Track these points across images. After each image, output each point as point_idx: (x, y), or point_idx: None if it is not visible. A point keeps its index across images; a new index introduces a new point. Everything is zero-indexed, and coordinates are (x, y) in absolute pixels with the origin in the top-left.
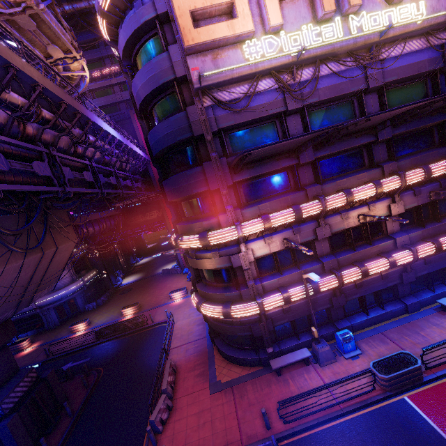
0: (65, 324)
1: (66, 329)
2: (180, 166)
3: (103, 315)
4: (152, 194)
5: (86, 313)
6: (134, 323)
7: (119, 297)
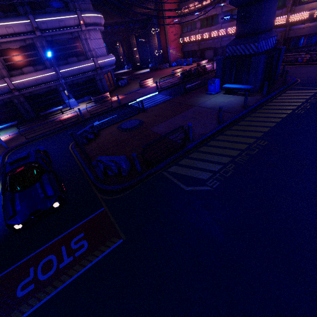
0: (117, 91)
1: (128, 90)
2: None
3: None
4: None
5: (124, 86)
6: (202, 69)
7: (138, 79)
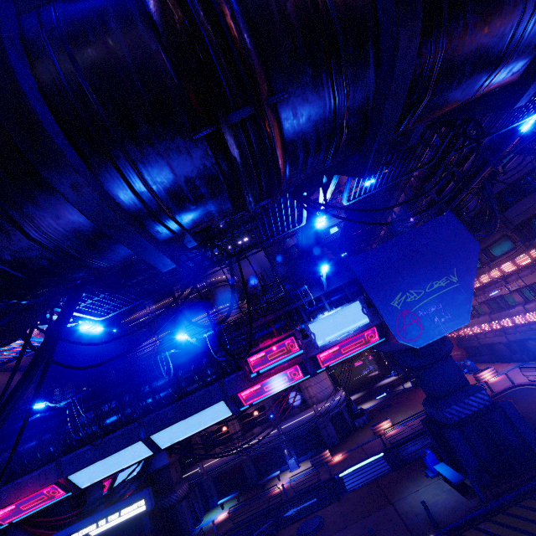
0: (348, 439)
1: (359, 438)
2: (530, 188)
3: (394, 419)
4: (485, 230)
5: (361, 428)
6: None
7: (386, 411)
